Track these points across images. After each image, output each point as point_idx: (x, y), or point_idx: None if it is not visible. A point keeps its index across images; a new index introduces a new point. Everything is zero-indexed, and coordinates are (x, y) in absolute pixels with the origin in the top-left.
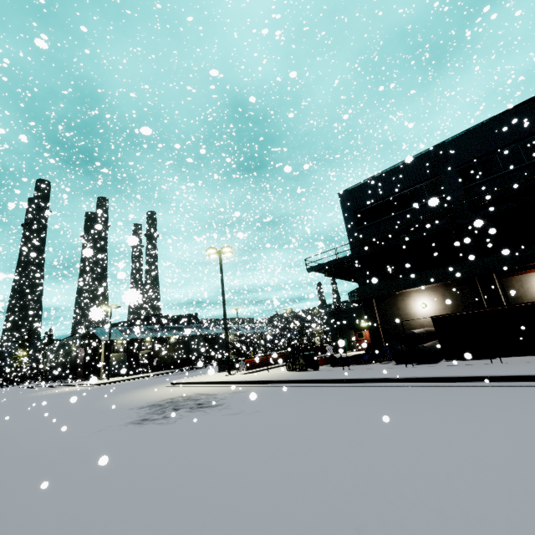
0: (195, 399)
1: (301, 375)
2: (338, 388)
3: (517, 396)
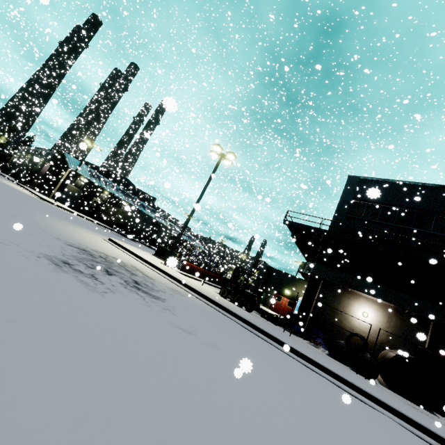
0: (131, 272)
1: (242, 312)
2: (294, 360)
3: None
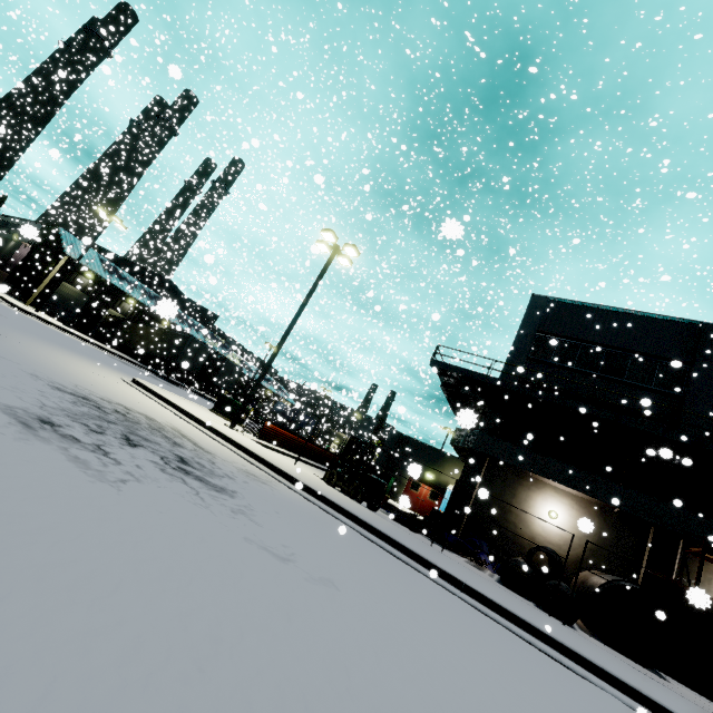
0: (172, 441)
1: (364, 513)
2: (455, 598)
3: None
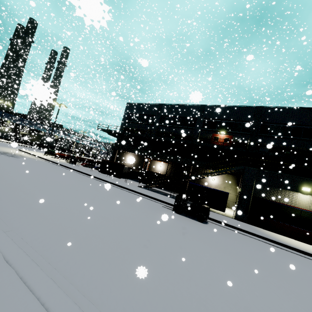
0: (14, 155)
1: (61, 162)
2: (60, 167)
3: (81, 177)
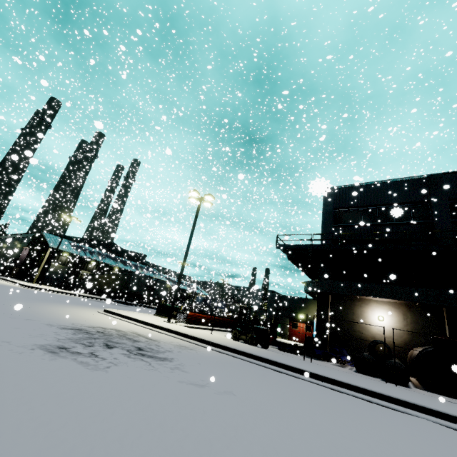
0: (132, 340)
1: (257, 351)
2: (318, 386)
3: None
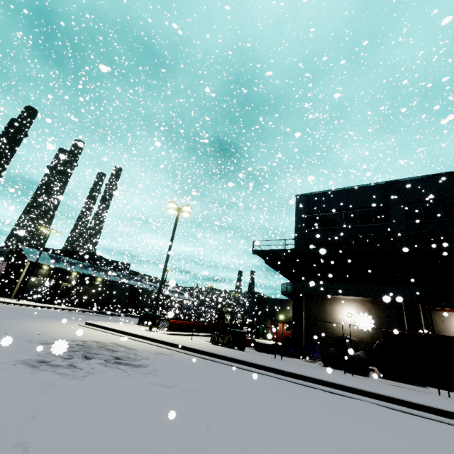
0: (111, 350)
1: (231, 353)
2: (281, 380)
3: None
